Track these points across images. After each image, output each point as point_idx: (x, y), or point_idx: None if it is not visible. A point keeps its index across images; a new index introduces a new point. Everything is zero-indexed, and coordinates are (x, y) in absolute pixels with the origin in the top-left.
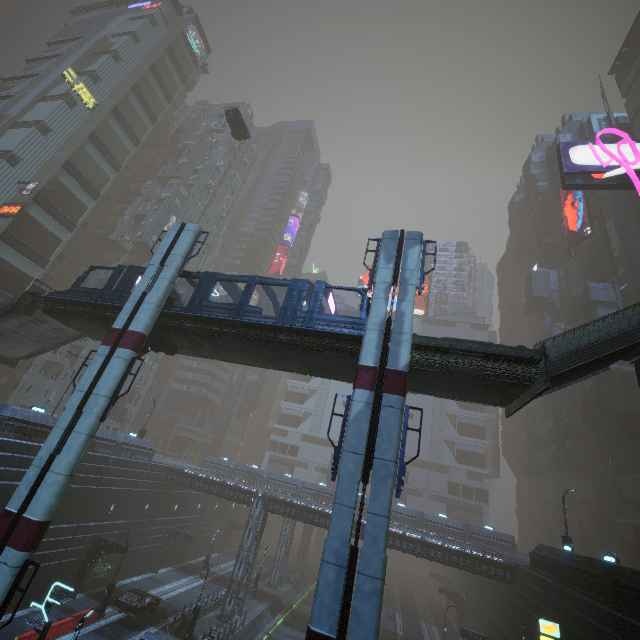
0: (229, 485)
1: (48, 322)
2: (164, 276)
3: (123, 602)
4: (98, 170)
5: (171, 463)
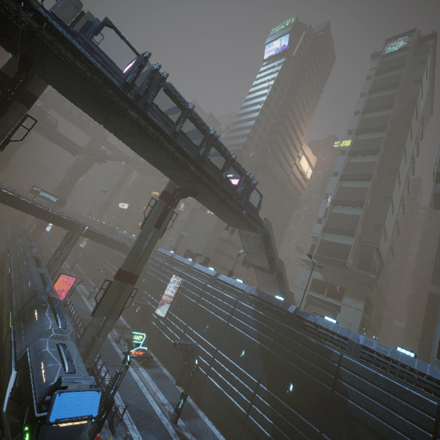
0: None
1: (249, 235)
2: None
3: None
4: (364, 165)
5: None
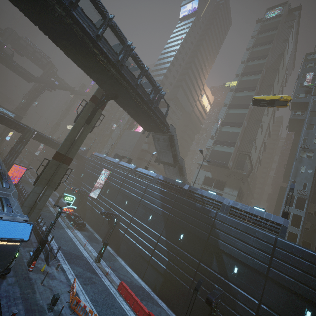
0: None
1: (159, 138)
2: None
3: None
4: (245, 97)
5: None
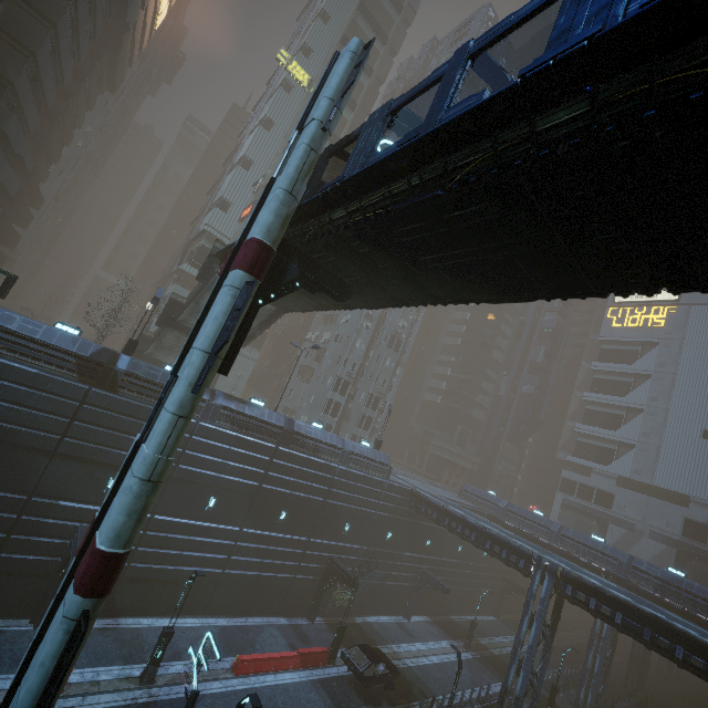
0: (491, 535)
1: None
2: (300, 142)
3: (349, 659)
4: None
5: (416, 486)
